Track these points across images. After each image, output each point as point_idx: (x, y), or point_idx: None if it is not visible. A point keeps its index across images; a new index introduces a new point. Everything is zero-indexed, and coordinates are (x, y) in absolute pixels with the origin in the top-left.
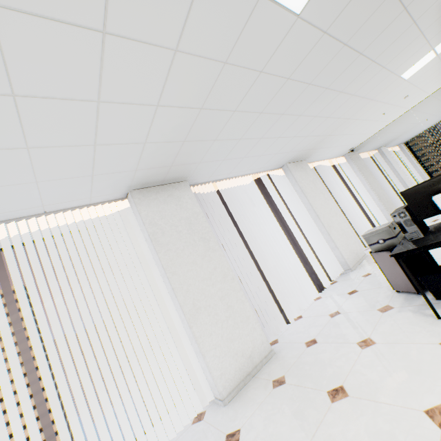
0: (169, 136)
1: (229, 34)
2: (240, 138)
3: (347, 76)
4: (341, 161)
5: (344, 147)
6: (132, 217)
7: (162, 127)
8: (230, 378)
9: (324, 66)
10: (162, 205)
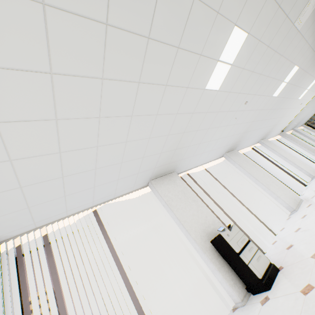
0: (243, 131)
1: (264, 104)
2: (254, 130)
3: (283, 104)
4: (278, 137)
5: (279, 130)
6: (225, 163)
7: (244, 128)
8: (292, 204)
9: (278, 104)
10: (235, 156)
